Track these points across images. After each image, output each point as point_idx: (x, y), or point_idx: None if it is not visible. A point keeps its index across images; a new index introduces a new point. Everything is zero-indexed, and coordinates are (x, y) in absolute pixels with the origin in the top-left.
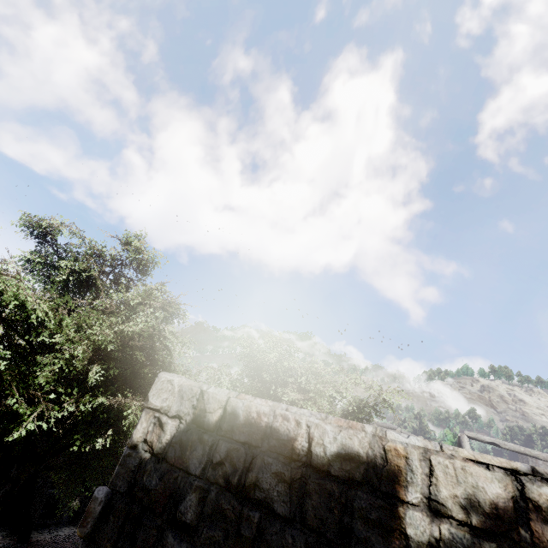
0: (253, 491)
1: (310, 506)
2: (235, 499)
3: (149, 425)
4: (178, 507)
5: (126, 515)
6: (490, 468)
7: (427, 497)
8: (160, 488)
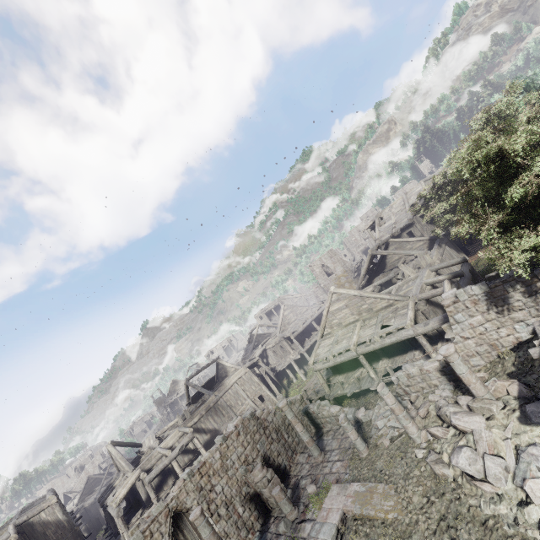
0: None
1: None
2: None
3: None
4: None
5: None
6: None
7: None
8: None
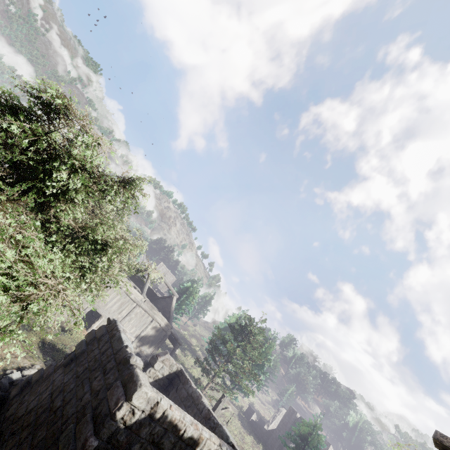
0: (160, 445)
1: None
2: (153, 447)
3: (127, 412)
4: (131, 448)
5: (105, 449)
6: (215, 444)
7: (201, 449)
8: (125, 441)
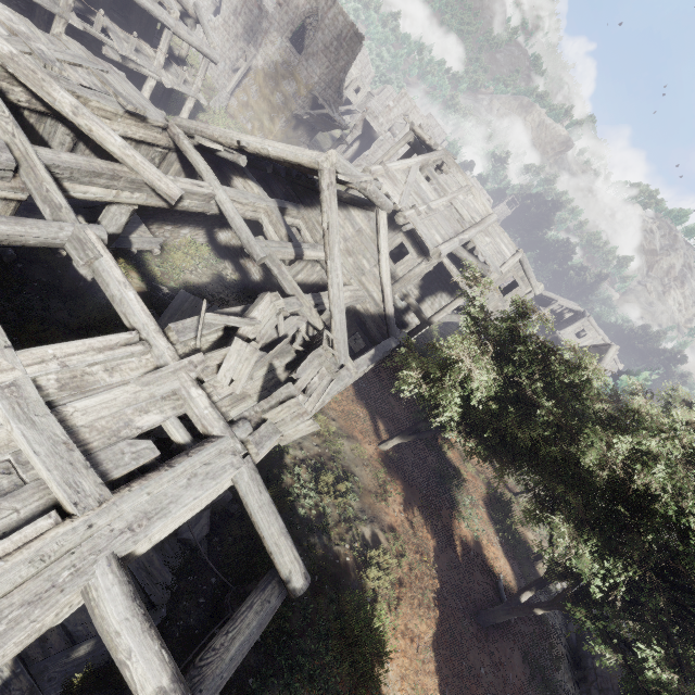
0: None
1: None
2: None
3: None
4: None
5: None
6: None
7: None
8: None
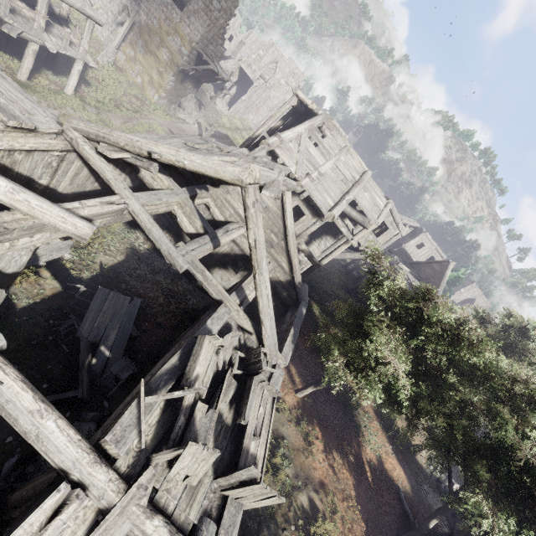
0: None
1: None
2: None
3: None
4: None
5: None
6: None
7: None
8: None
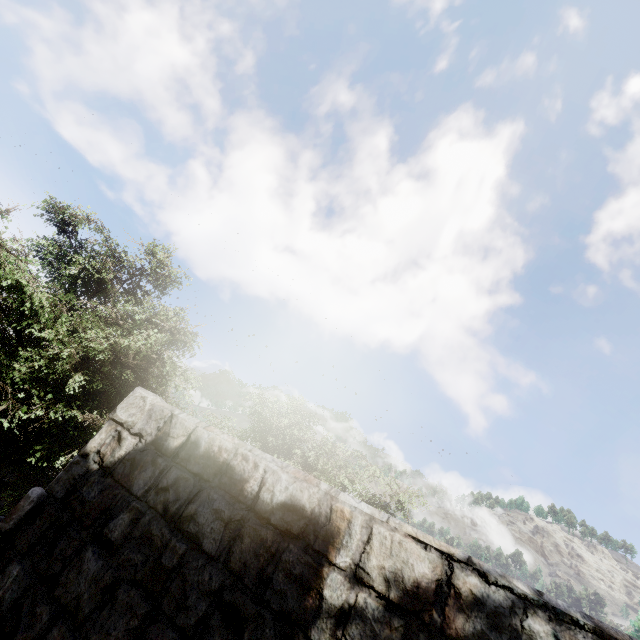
0: (187, 522)
1: (238, 549)
2: (167, 527)
3: (108, 437)
4: (108, 523)
5: (53, 520)
6: (426, 548)
7: (356, 563)
8: (97, 501)
